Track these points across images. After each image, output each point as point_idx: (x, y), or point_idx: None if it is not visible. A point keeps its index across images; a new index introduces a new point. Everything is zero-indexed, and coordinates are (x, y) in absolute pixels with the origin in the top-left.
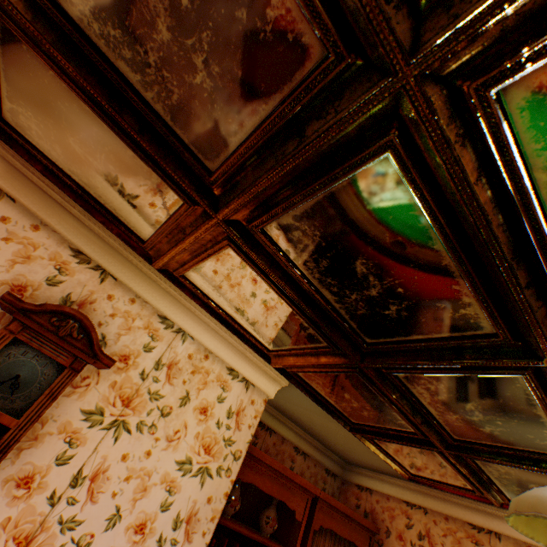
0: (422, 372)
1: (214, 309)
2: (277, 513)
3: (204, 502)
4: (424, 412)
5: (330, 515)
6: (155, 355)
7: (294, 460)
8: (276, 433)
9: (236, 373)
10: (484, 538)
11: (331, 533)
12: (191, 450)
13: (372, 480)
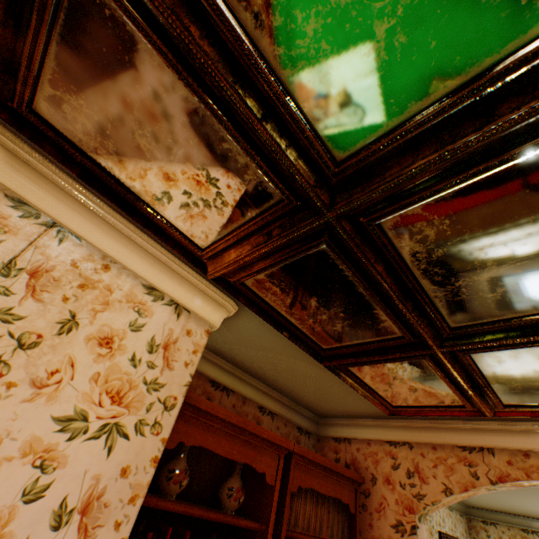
0: (422, 197)
1: (104, 185)
2: (244, 484)
3: (115, 476)
4: (417, 290)
5: (308, 473)
6: (0, 255)
7: (260, 422)
8: (235, 393)
9: (159, 293)
10: (477, 458)
11: (312, 494)
12: (84, 400)
13: (349, 429)
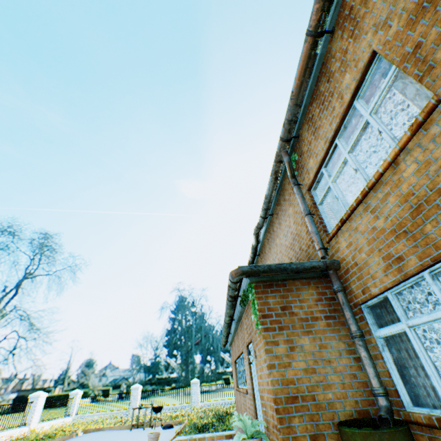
0: None
1: None
2: None
3: None
4: None
5: None
6: None
7: None
8: None
9: None
10: None
11: None
12: None
13: None
